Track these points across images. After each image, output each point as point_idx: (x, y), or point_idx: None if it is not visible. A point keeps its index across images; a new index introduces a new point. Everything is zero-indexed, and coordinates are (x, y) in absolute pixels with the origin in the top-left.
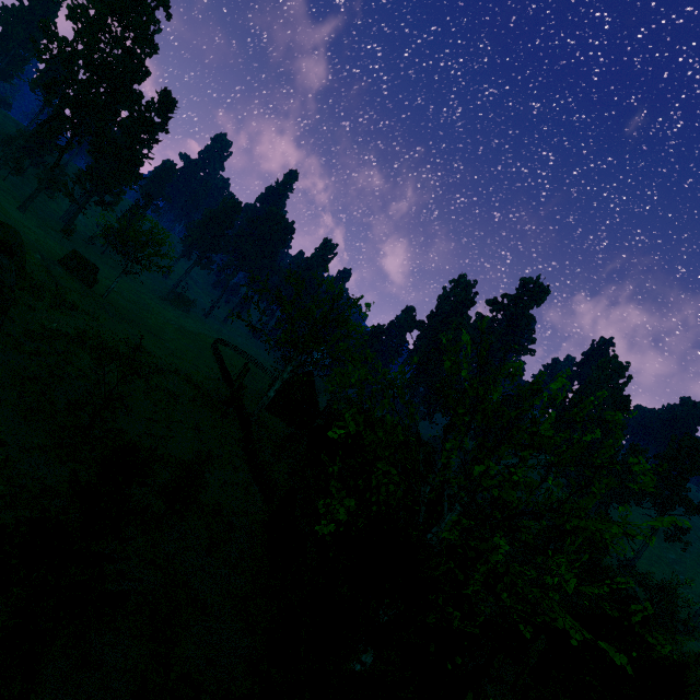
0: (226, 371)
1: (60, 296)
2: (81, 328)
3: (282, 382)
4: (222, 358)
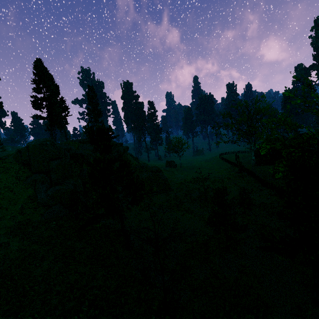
0: (231, 162)
1: (173, 174)
2: (183, 178)
3: (256, 151)
4: (226, 159)
